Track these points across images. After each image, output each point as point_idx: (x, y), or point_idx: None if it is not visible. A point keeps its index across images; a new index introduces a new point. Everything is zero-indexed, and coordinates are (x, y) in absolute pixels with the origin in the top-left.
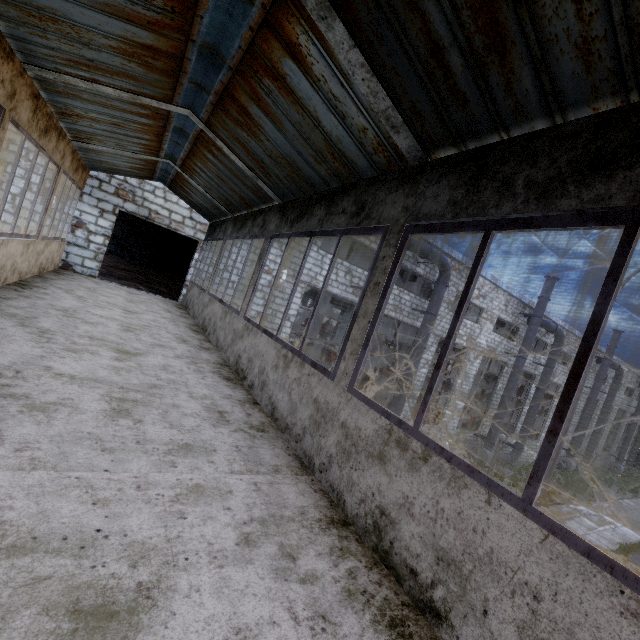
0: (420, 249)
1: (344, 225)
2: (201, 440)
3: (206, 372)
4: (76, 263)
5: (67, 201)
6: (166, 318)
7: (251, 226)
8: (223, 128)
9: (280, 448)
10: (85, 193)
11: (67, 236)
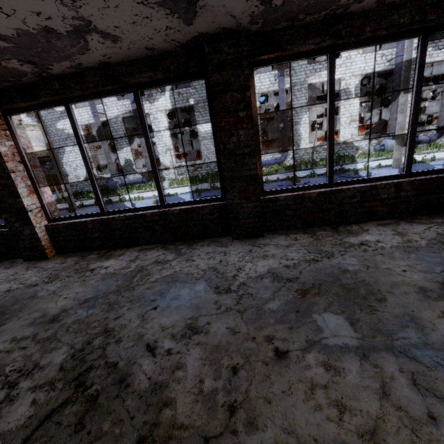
0: None
1: None
2: None
3: None
4: None
5: None
6: None
7: None
8: None
9: None
10: None
11: None
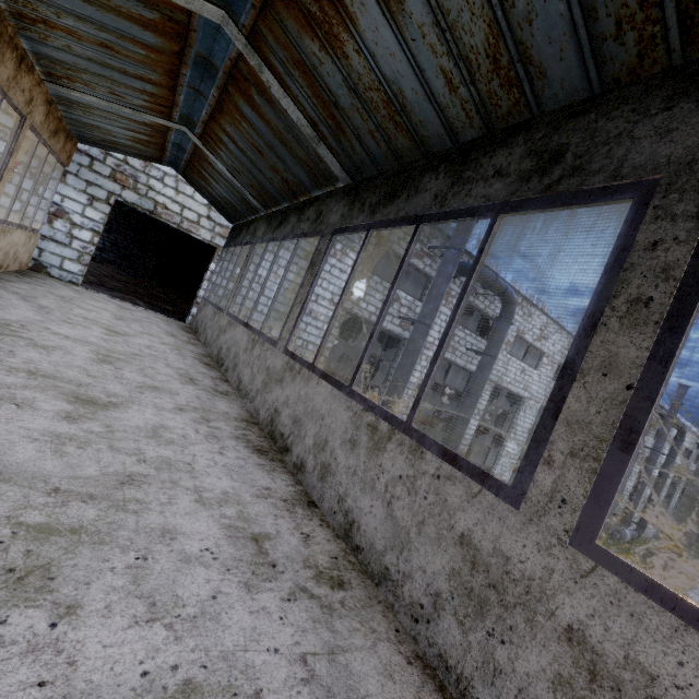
0: (484, 277)
1: (504, 195)
2: (222, 655)
3: (225, 438)
4: (52, 264)
5: (44, 181)
6: (167, 344)
7: (296, 222)
8: (277, 41)
9: (386, 639)
10: (70, 172)
11: (42, 227)
